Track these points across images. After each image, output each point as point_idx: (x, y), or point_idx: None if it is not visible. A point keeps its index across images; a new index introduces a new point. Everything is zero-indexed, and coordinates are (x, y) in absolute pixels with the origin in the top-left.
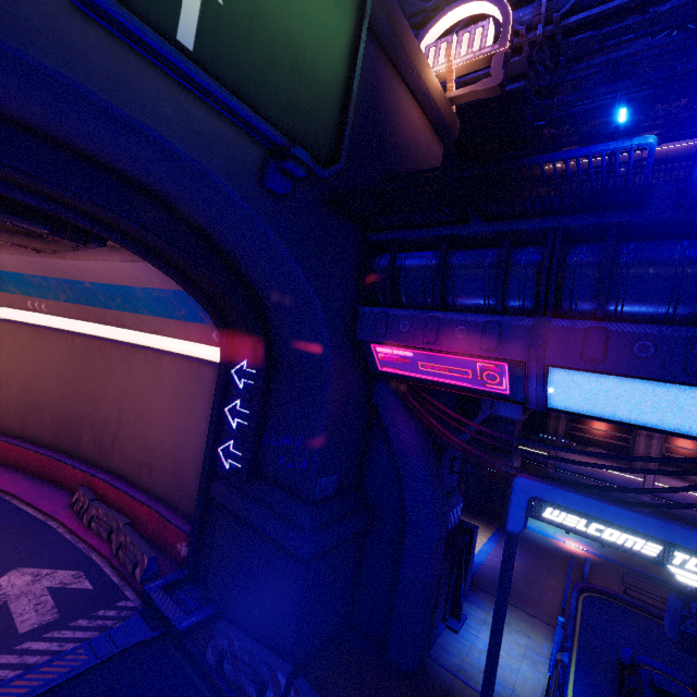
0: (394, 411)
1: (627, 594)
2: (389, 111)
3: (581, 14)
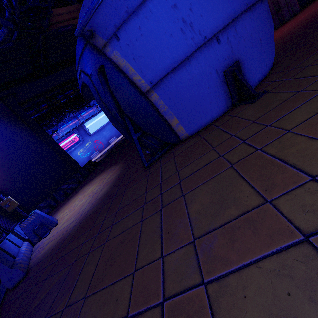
0: None
1: None
2: None
3: None
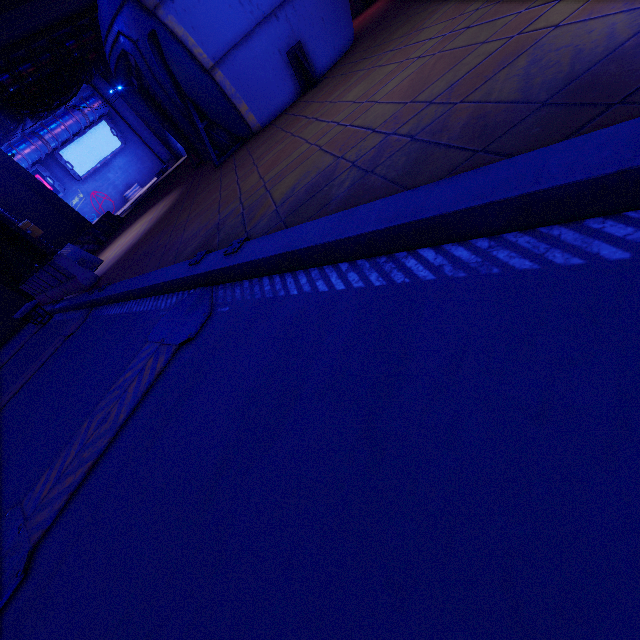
0: None
1: None
2: None
3: None
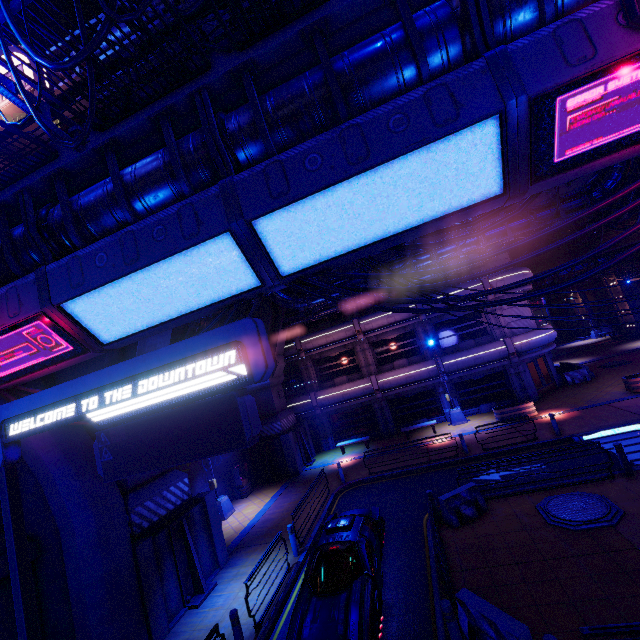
0: None
1: (372, 473)
2: None
3: (101, 57)
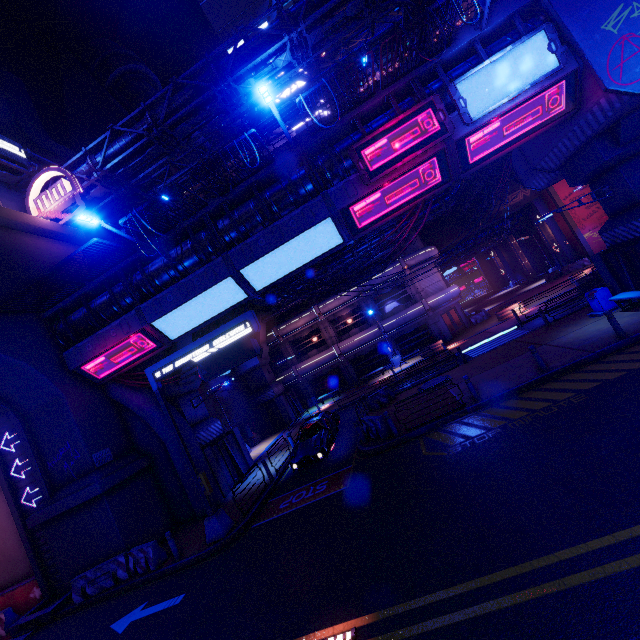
0: (125, 394)
1: (340, 406)
2: (17, 250)
3: (110, 164)
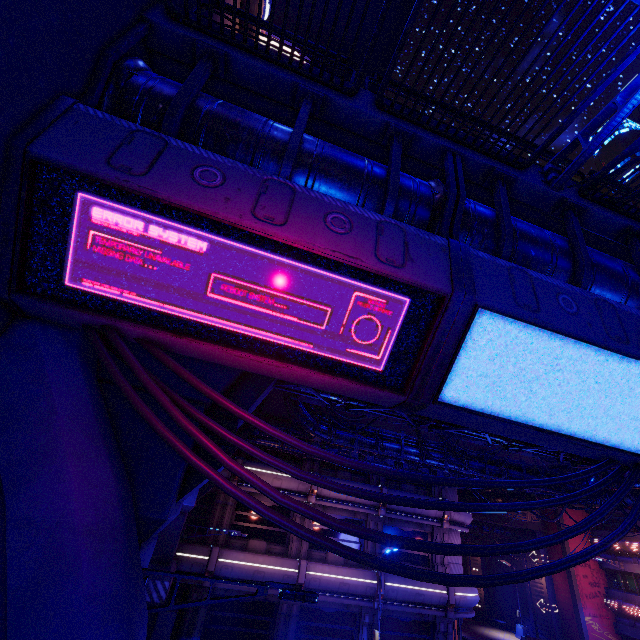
0: (63, 419)
1: None
2: None
3: None
